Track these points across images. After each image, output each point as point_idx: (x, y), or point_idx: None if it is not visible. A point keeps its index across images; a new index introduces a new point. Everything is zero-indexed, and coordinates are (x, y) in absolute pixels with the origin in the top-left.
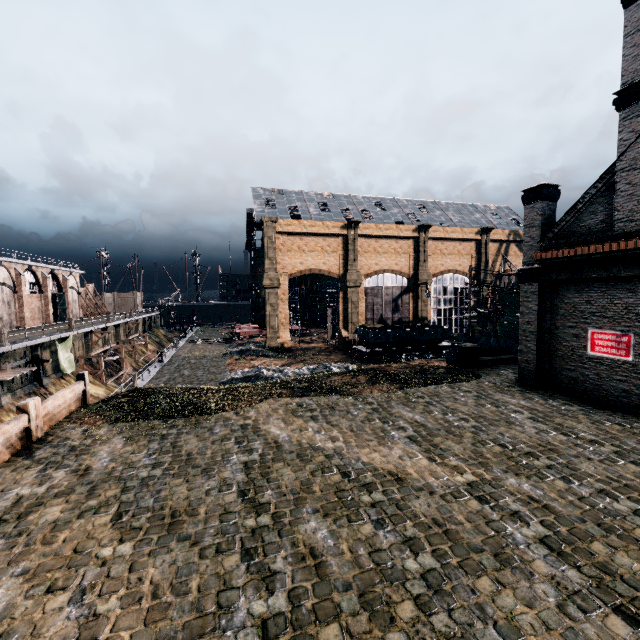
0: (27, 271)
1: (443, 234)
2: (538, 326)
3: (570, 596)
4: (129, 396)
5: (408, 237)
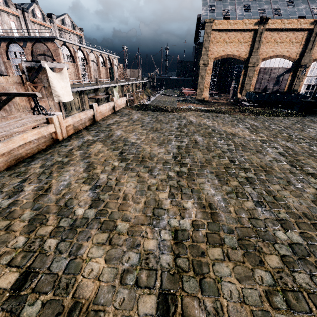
0: (100, 56)
1: None
2: None
3: (276, 160)
4: (140, 105)
5: (304, 29)
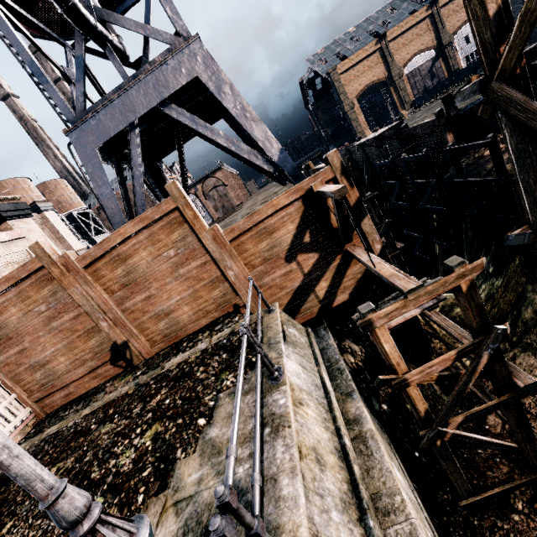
0: None
1: None
2: None
3: None
4: None
5: (424, 18)
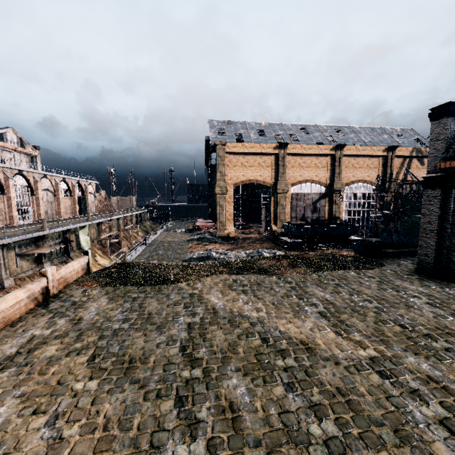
0: (62, 182)
1: (355, 152)
2: (438, 225)
3: None
4: (117, 268)
5: (326, 154)
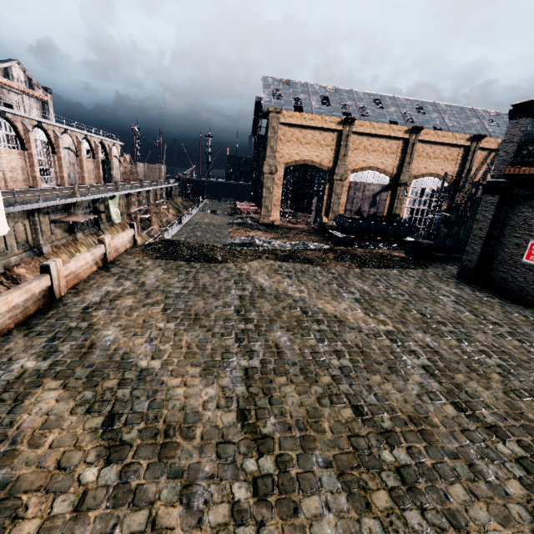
0: (84, 139)
1: (433, 138)
2: (488, 233)
3: (427, 393)
4: (163, 244)
5: (399, 138)
